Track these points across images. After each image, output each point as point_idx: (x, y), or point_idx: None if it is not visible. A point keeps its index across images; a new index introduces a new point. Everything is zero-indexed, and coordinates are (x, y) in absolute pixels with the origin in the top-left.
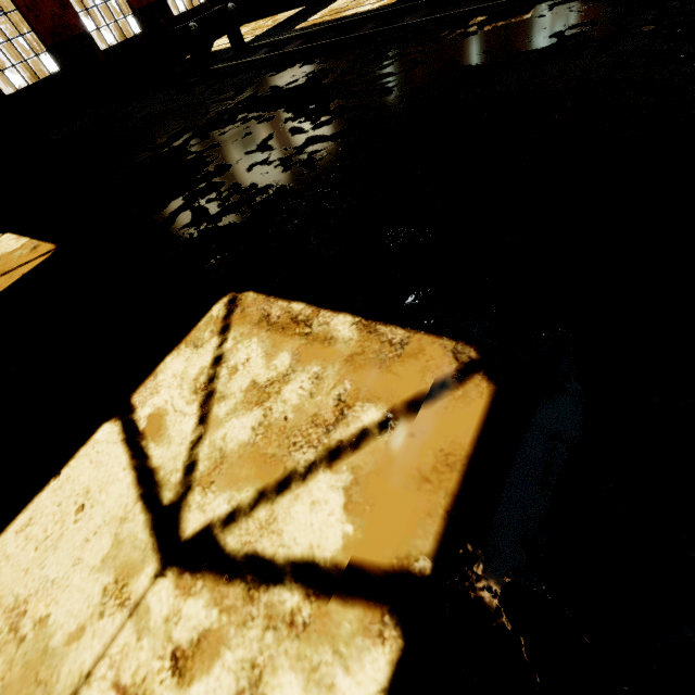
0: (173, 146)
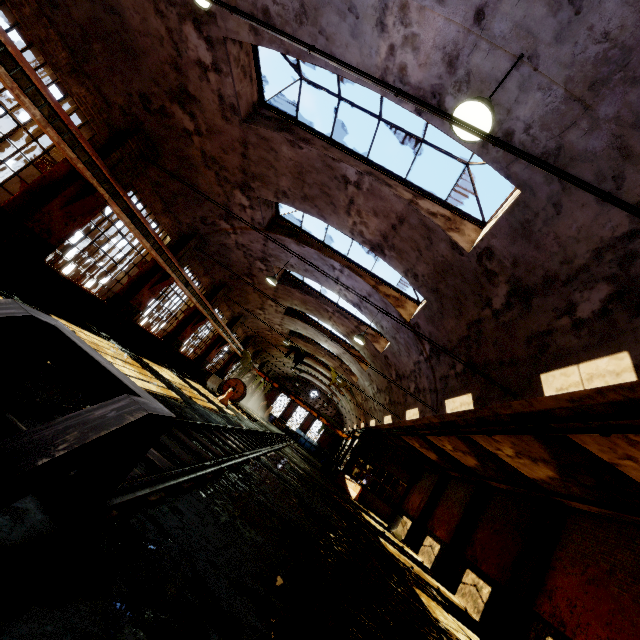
0: (381, 633)
